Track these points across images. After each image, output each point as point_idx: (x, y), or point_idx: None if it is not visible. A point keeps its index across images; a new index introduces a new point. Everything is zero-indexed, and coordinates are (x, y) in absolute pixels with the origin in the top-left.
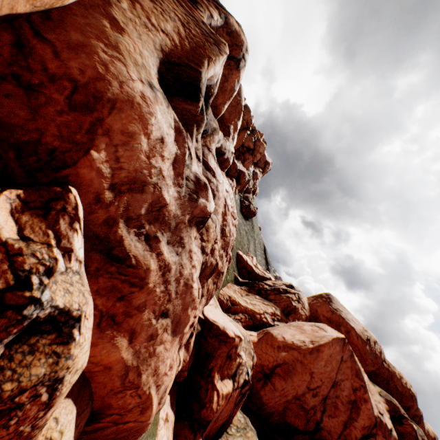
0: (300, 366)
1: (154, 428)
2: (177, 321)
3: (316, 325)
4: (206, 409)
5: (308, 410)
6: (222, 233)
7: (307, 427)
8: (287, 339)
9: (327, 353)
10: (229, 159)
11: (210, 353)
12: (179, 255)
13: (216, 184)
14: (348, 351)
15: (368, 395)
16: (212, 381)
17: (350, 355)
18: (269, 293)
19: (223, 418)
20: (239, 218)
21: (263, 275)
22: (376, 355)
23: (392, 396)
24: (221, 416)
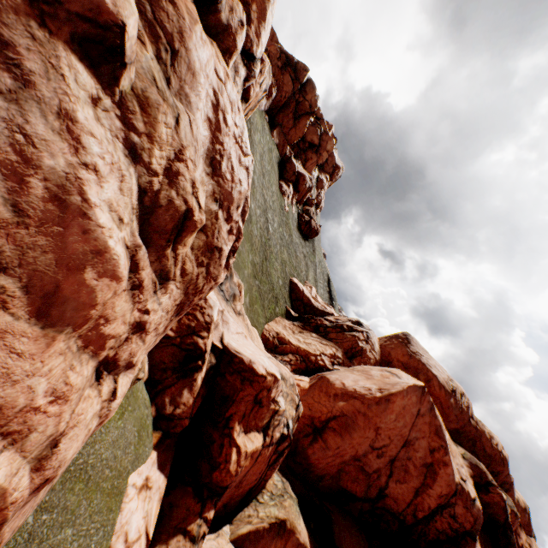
0: (362, 419)
1: (112, 501)
2: (49, 292)
3: (388, 370)
4: (220, 471)
5: (370, 474)
6: (213, 168)
7: (368, 493)
8: (348, 386)
9: (400, 404)
10: (233, 33)
11: (228, 396)
12: (10, 100)
13: (177, 24)
14: (427, 403)
15: (449, 458)
16: (230, 435)
17: (429, 408)
18: (329, 330)
19: (249, 482)
20: (296, 237)
21: (324, 309)
22: (462, 409)
23: (478, 459)
24: (247, 481)
